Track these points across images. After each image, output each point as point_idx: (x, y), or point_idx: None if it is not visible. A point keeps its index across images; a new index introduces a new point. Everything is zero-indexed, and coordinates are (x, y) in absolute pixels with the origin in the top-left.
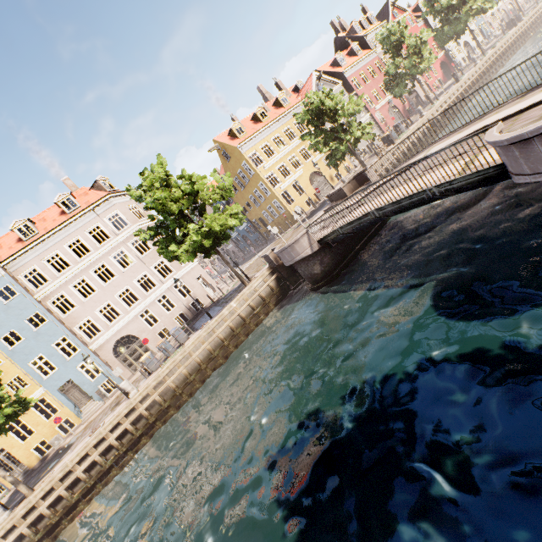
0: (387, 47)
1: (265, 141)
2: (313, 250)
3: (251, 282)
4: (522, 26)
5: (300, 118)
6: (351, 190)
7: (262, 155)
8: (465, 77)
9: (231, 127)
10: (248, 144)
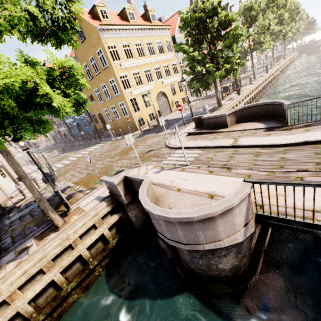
0: (244, 19)
1: (128, 41)
2: (247, 233)
3: (69, 218)
4: (287, 61)
5: (185, 20)
6: (233, 121)
7: (122, 52)
8: (272, 71)
9: (96, 3)
10: (110, 32)
